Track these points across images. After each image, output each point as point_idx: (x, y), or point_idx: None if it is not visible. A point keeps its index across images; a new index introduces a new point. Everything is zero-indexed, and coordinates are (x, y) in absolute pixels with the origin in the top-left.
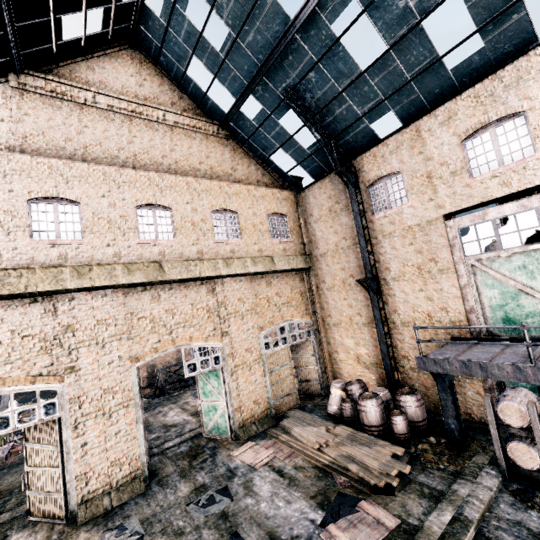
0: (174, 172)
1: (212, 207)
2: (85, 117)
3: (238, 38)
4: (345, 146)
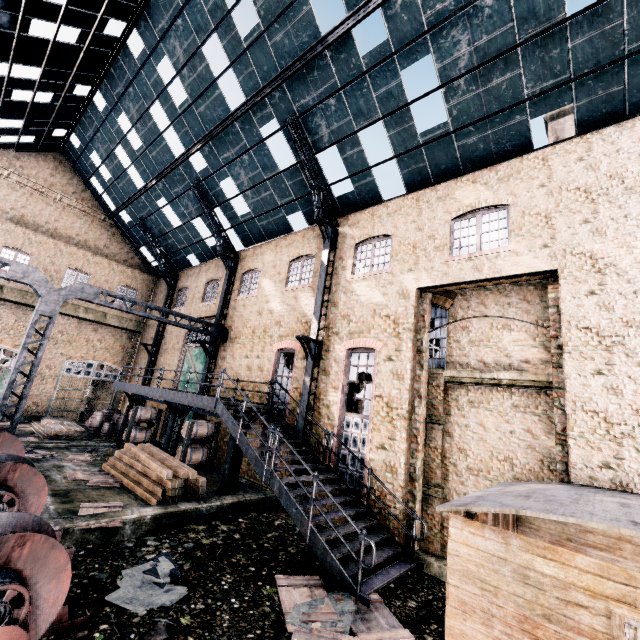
0: (50, 234)
1: (69, 265)
2: None
3: (116, 182)
4: (178, 262)
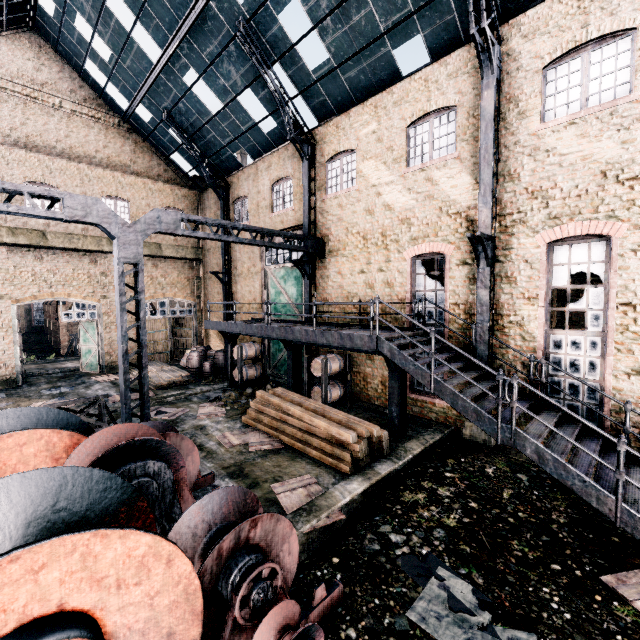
0: (67, 156)
1: (102, 193)
2: None
3: (120, 60)
4: (223, 164)
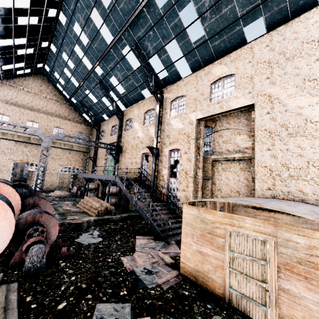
0: (44, 113)
1: (54, 125)
2: (19, 93)
3: (67, 85)
4: (99, 118)
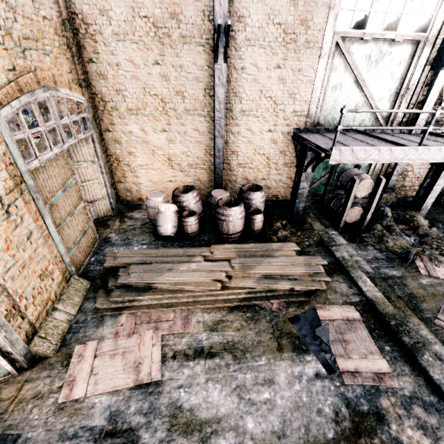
0: None
1: None
2: None
3: None
4: None
